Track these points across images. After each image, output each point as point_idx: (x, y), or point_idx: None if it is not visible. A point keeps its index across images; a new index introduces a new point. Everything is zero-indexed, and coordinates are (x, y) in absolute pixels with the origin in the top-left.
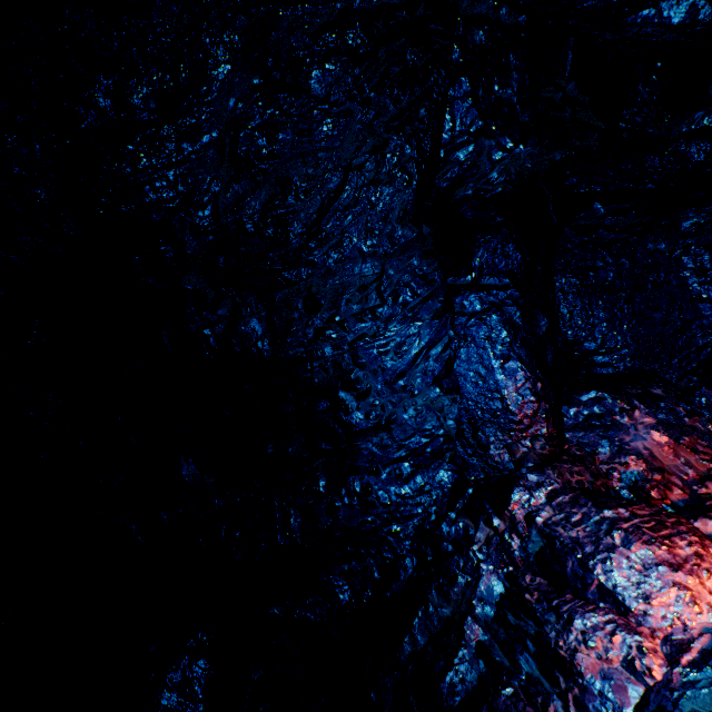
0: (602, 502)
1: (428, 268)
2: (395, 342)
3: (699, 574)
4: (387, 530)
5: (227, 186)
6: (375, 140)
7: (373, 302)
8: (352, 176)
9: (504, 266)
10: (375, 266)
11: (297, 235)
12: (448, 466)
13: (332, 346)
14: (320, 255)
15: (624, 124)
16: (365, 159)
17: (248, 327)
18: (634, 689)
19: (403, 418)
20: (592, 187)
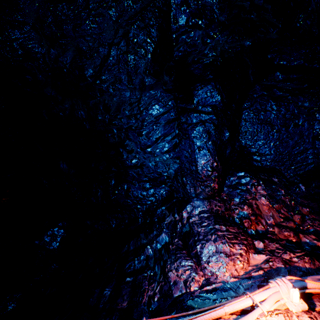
0: (218, 221)
1: (167, 98)
2: (146, 131)
3: (235, 261)
4: (134, 206)
5: (48, 50)
6: (123, 29)
7: (136, 111)
8: (113, 48)
9: (211, 102)
10: (137, 94)
11: (90, 76)
12: (167, 188)
13: (117, 128)
14: (105, 86)
15: (299, 24)
16: (120, 40)
17: (78, 114)
18: (181, 290)
19: (149, 165)
20: (282, 61)
